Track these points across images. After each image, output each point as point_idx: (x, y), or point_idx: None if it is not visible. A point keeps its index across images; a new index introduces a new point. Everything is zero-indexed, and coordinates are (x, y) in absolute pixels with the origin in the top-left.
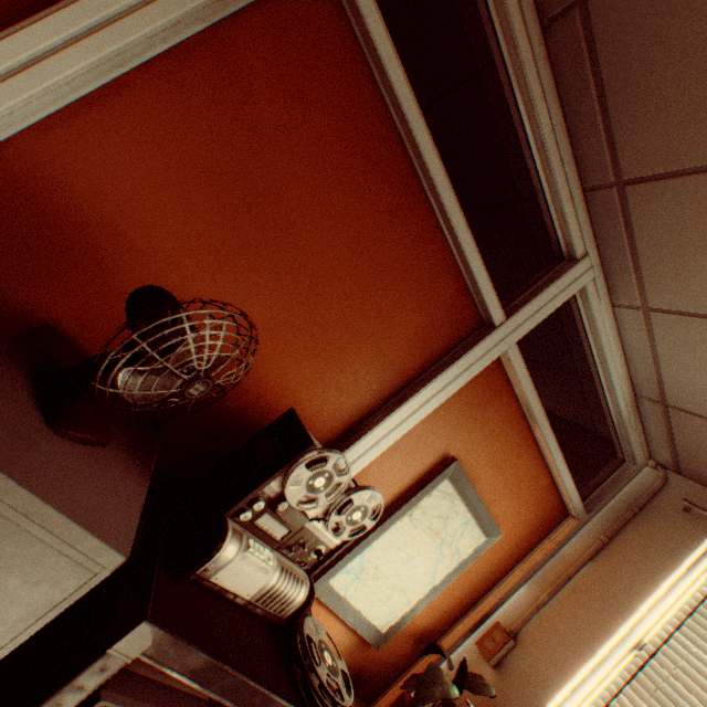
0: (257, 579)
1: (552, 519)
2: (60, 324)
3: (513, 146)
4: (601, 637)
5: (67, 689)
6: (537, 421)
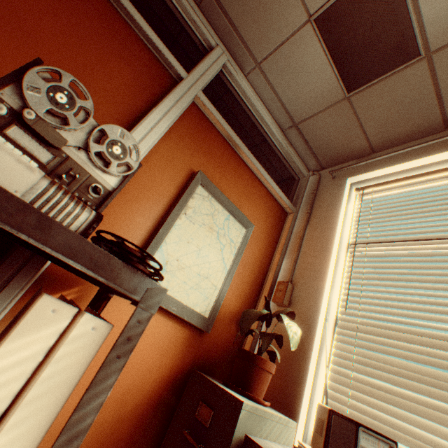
0: (21, 174)
1: (281, 218)
2: None
3: (155, 1)
4: (330, 248)
5: None
6: (239, 145)
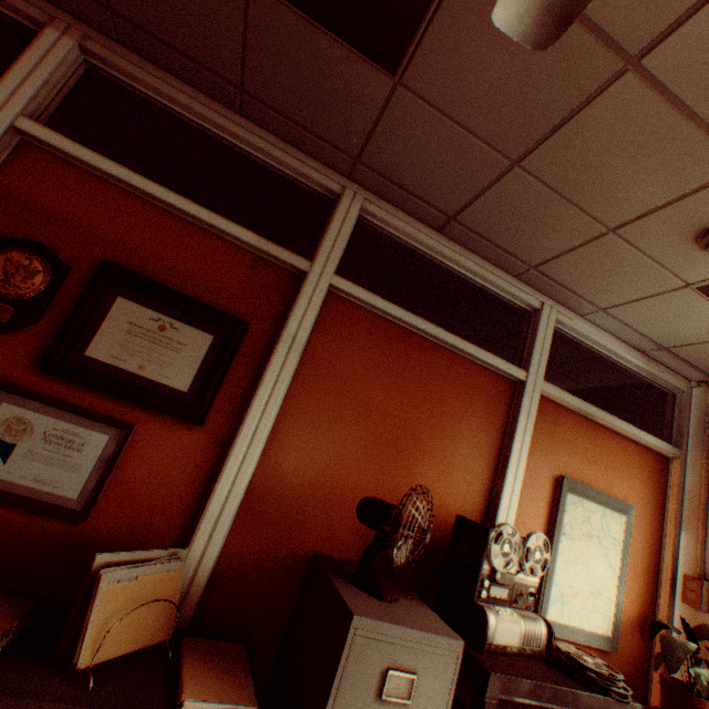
0: (514, 629)
1: (660, 470)
2: (315, 549)
3: (455, 274)
4: None
5: None
6: (593, 414)
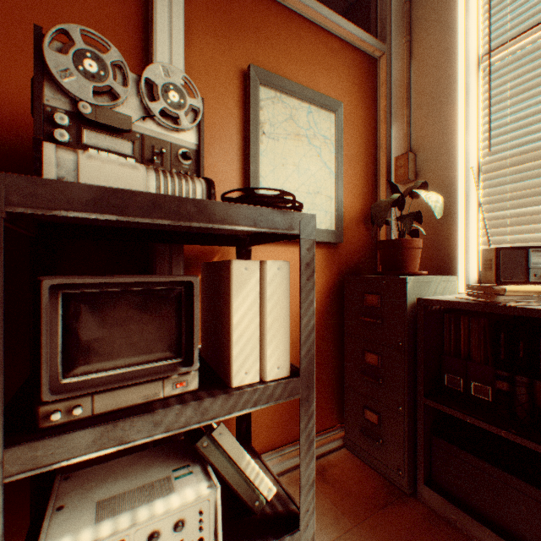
0: (132, 176)
1: (370, 73)
2: None
3: None
4: (453, 80)
5: None
6: None
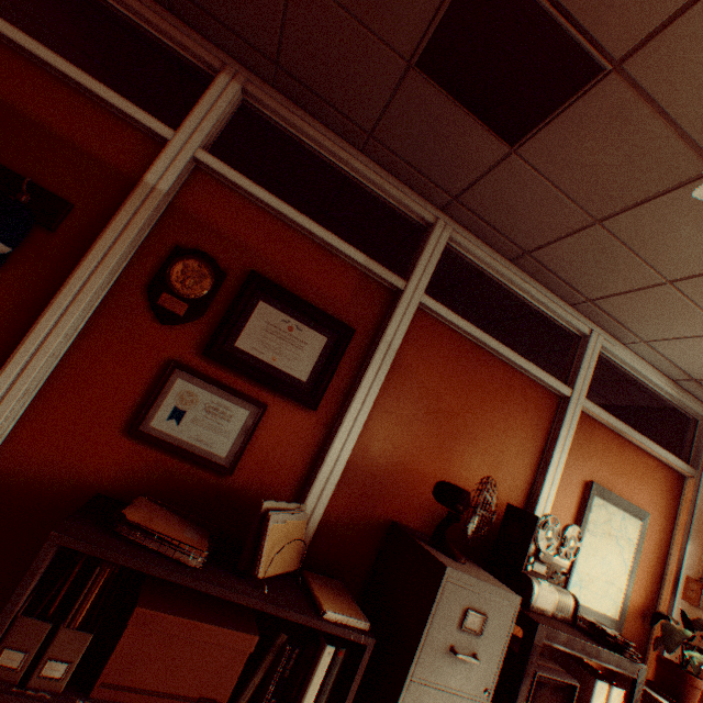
0: (550, 597)
1: (675, 485)
2: (390, 517)
3: (515, 296)
4: None
5: (527, 665)
6: (624, 431)
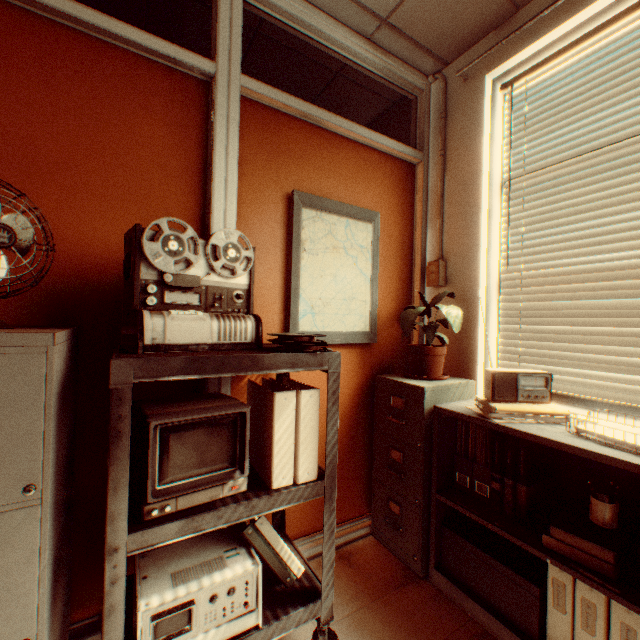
0: (201, 327)
1: (408, 178)
2: None
3: None
4: (478, 202)
5: (115, 423)
6: (320, 119)
